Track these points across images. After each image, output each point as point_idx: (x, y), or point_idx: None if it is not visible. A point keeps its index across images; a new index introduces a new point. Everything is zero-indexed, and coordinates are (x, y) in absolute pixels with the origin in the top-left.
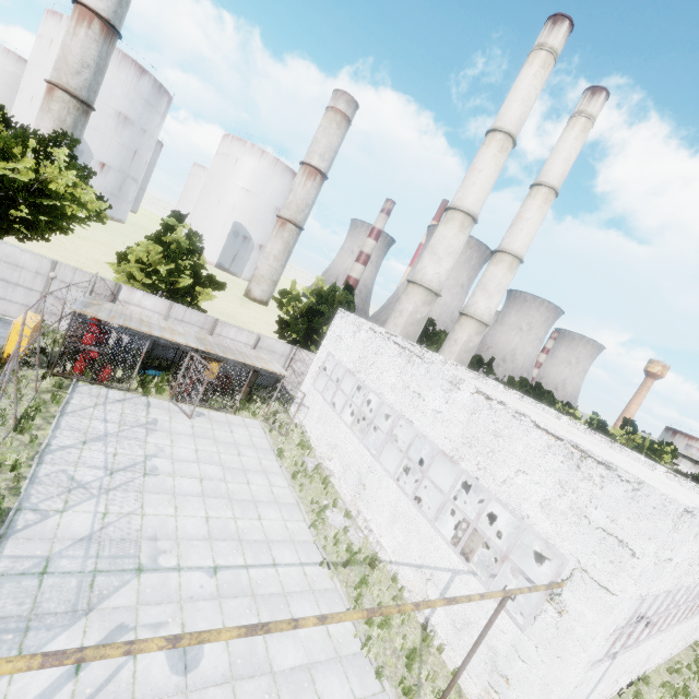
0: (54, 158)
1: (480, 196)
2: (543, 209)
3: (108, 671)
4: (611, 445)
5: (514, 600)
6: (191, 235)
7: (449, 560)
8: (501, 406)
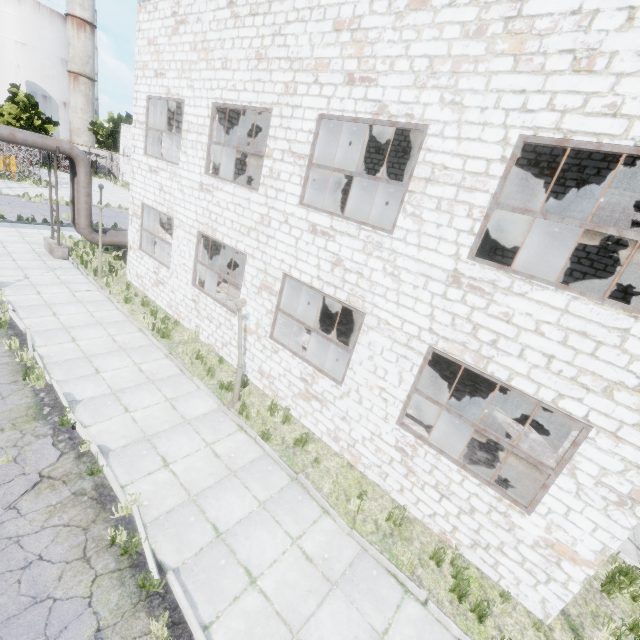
0: None
1: None
2: None
3: None
4: None
5: None
6: (28, 96)
7: None
8: None
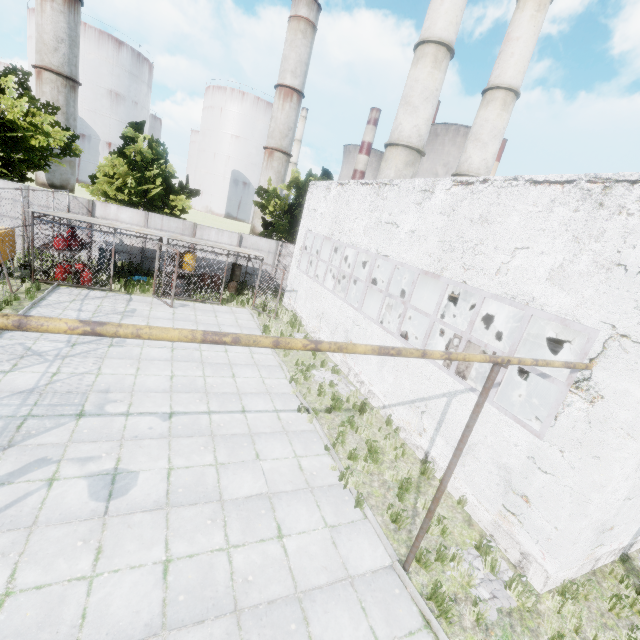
0: (3, 88)
1: (451, 16)
2: (536, 19)
3: (13, 497)
4: None
5: None
6: (151, 142)
7: (443, 385)
8: (485, 184)
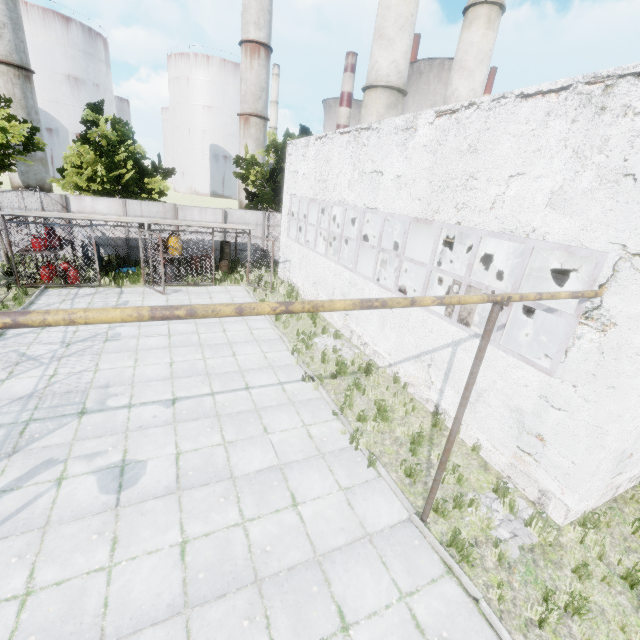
0: None
1: None
2: None
3: (23, 501)
4: None
5: None
6: (113, 122)
7: (446, 335)
8: (471, 109)
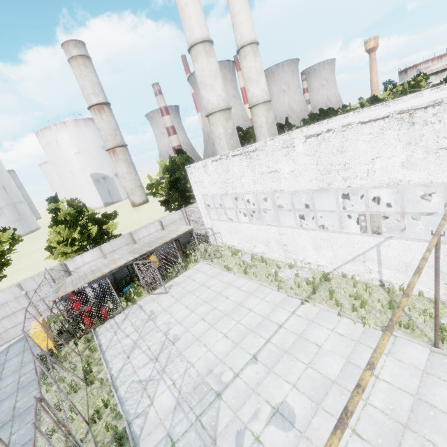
0: None
1: (200, 22)
2: None
3: None
4: (388, 105)
5: (410, 229)
6: (70, 203)
7: (368, 243)
8: (330, 132)
